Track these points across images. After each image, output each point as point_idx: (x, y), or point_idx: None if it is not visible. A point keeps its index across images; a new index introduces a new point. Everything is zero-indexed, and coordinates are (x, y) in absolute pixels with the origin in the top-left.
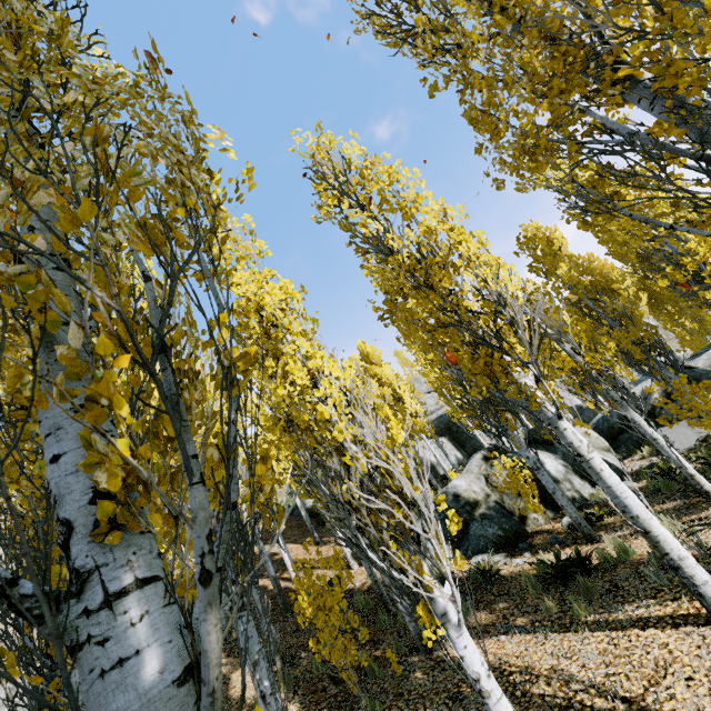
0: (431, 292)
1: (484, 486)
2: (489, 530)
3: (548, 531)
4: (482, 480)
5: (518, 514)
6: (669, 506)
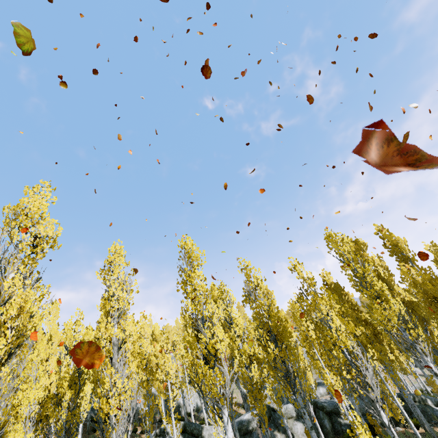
0: None
1: None
2: None
3: None
4: None
5: None
6: None
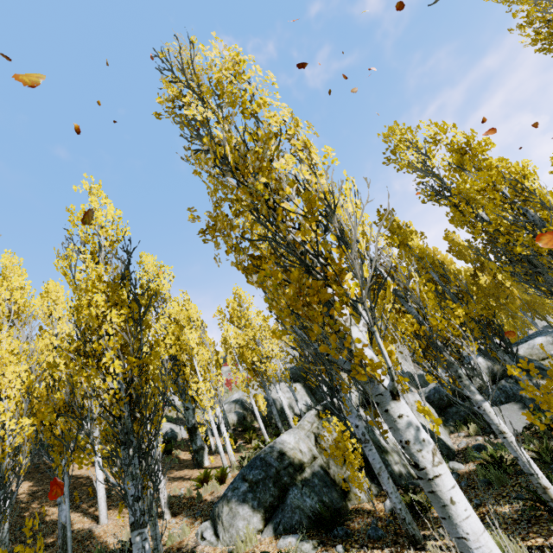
0: (243, 186)
1: (313, 445)
2: (307, 501)
3: (369, 513)
4: (312, 439)
5: (341, 485)
6: (505, 510)
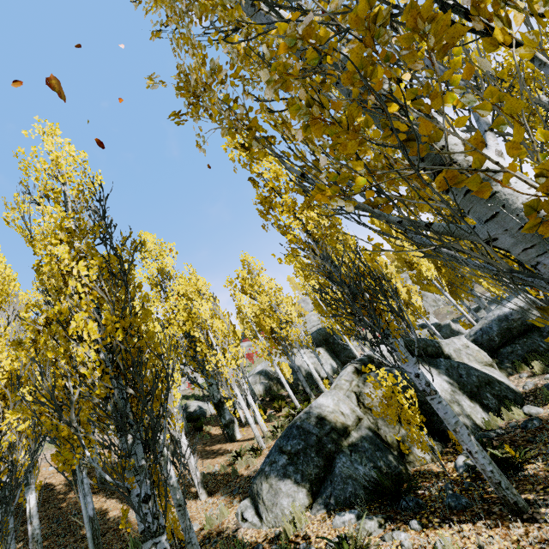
0: None
1: (355, 406)
2: (359, 469)
3: (438, 475)
4: (353, 399)
5: (396, 446)
6: None
